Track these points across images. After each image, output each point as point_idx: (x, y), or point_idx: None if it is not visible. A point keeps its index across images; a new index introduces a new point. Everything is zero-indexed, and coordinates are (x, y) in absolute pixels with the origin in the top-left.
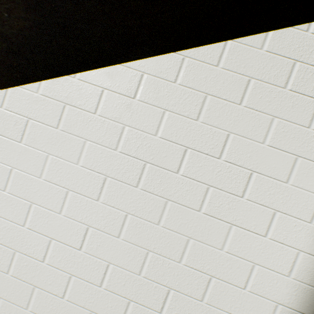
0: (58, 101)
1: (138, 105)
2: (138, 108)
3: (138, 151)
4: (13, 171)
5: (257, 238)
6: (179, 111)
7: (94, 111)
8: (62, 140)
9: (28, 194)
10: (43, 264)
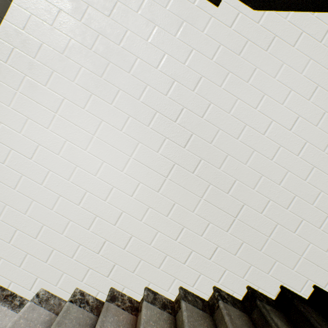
0: (298, 28)
1: None
2: None
3: None
4: (256, 70)
5: None
6: None
7: (320, 41)
8: (294, 56)
9: (263, 88)
10: (263, 136)
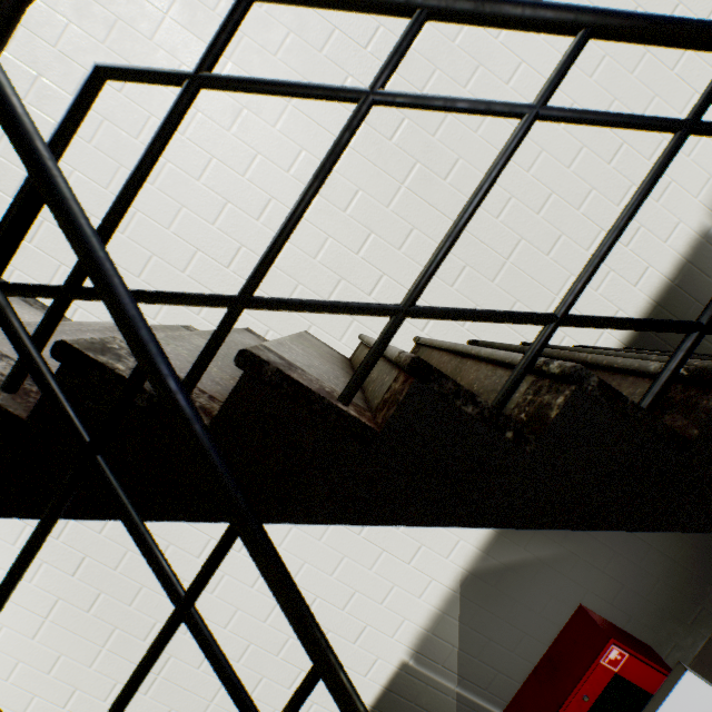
0: None
1: None
2: None
3: None
4: None
5: (711, 111)
6: None
7: None
8: None
9: None
10: (506, 88)
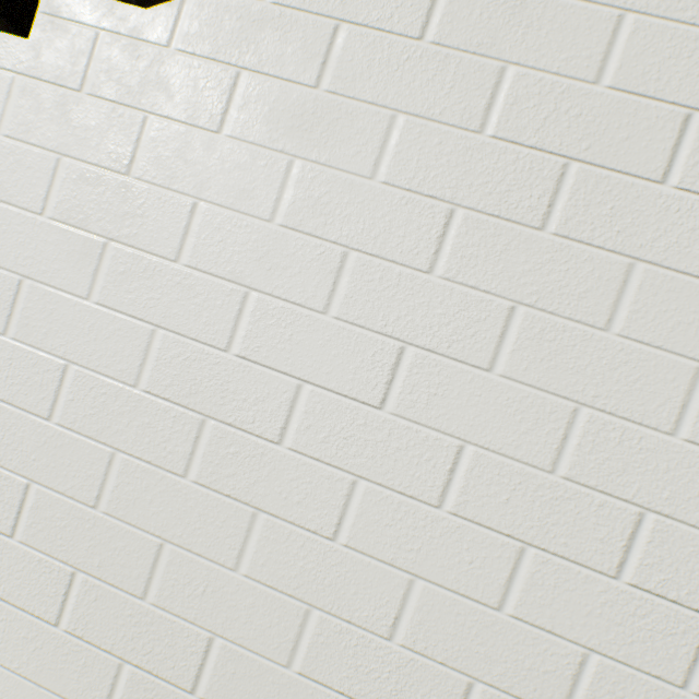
0: (318, 17)
1: (543, 6)
2: (543, 14)
3: (544, 130)
4: (199, 209)
5: None
6: (665, 11)
7: (419, 34)
8: (330, 118)
9: (239, 267)
10: (279, 450)
